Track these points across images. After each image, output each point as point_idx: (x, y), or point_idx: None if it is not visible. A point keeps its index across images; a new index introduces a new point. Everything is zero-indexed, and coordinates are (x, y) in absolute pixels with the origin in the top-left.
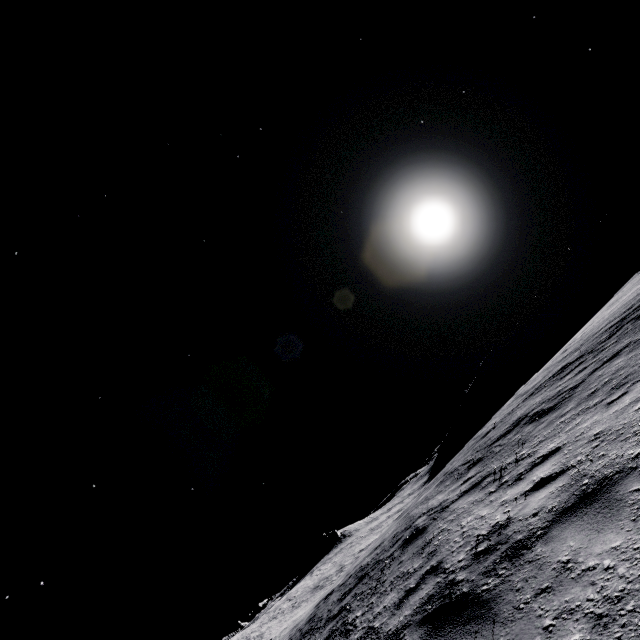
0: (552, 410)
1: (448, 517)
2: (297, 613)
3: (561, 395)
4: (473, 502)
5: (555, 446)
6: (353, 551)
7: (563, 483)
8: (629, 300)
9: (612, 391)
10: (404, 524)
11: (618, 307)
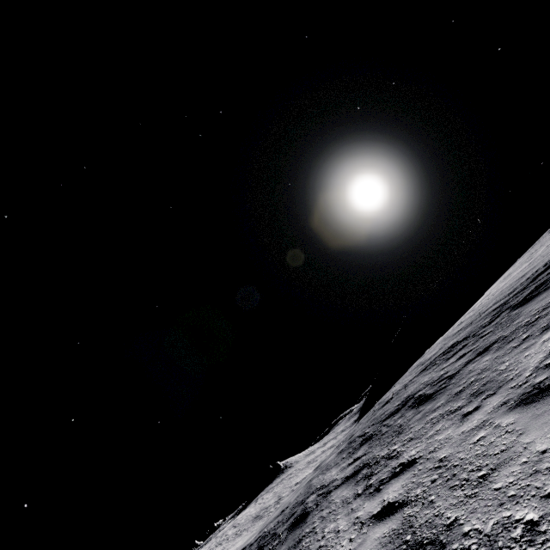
0: (429, 399)
1: (324, 511)
2: (238, 542)
3: (440, 382)
4: (343, 500)
5: (414, 455)
6: (291, 483)
7: (395, 526)
8: (515, 281)
9: (472, 398)
10: (304, 494)
11: (507, 285)
